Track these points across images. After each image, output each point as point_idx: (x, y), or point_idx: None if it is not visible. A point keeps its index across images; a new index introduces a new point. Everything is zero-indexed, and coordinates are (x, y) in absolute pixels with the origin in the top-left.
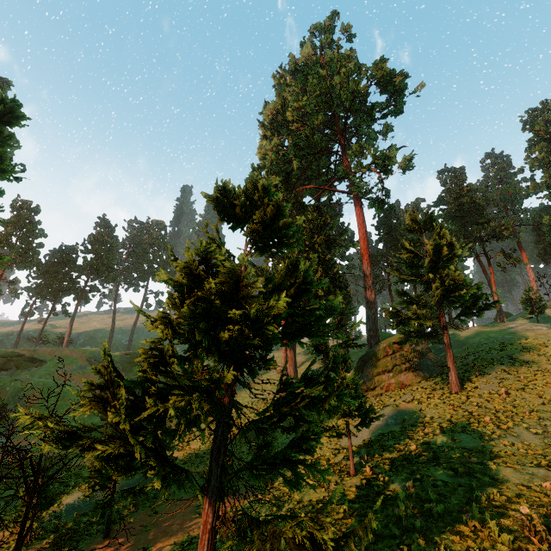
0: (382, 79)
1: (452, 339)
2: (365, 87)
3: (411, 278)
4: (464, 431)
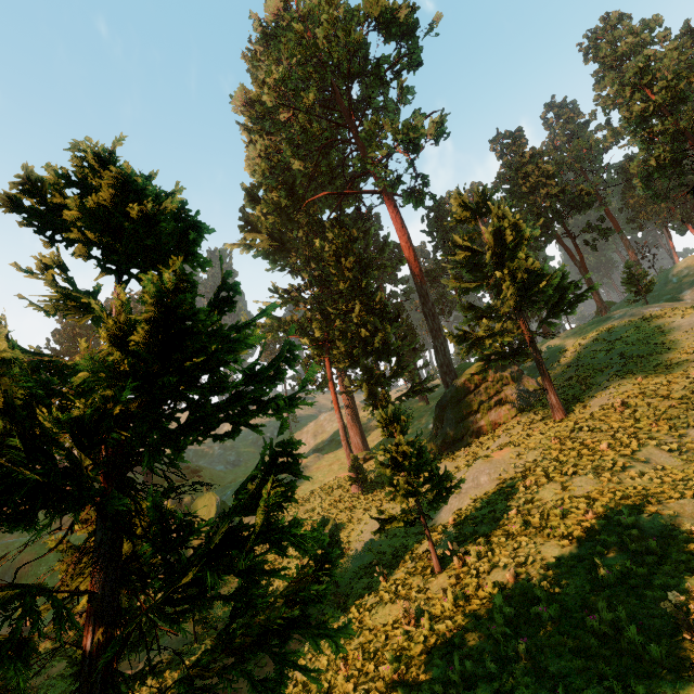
0: (381, 19)
1: (547, 351)
2: (360, 35)
3: (475, 284)
4: (576, 472)
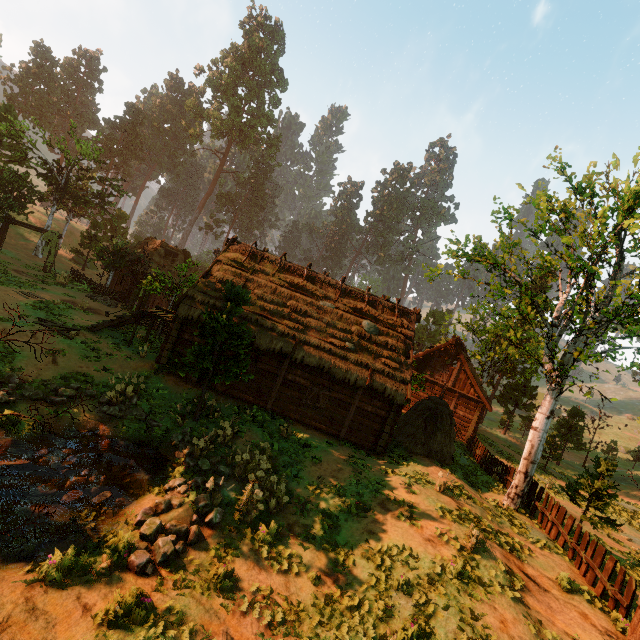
0: None
1: None
2: None
3: None
4: None
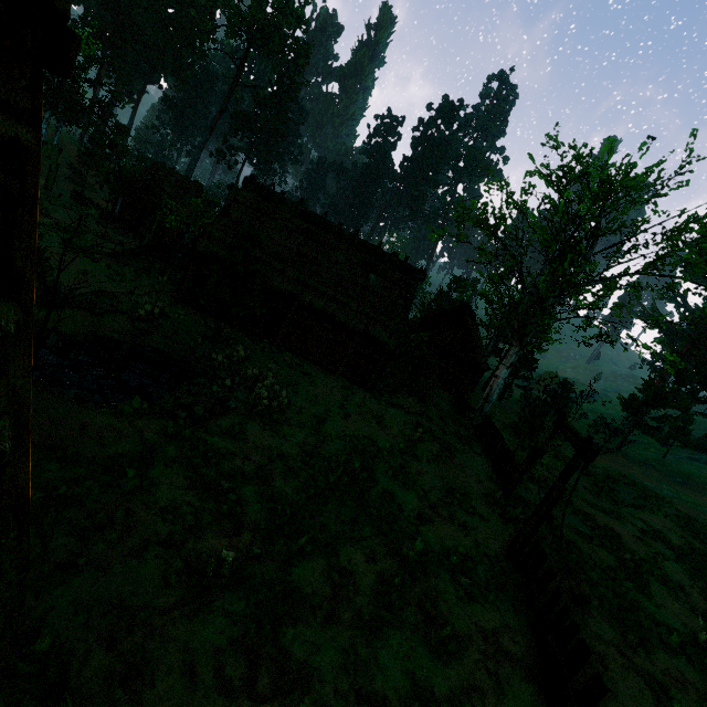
0: None
1: None
2: None
3: None
4: None
